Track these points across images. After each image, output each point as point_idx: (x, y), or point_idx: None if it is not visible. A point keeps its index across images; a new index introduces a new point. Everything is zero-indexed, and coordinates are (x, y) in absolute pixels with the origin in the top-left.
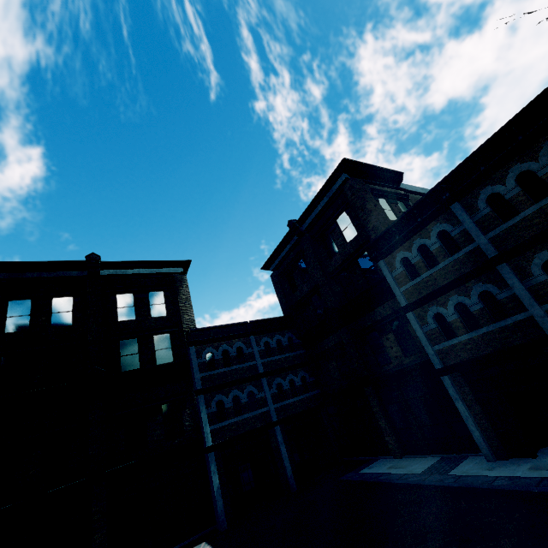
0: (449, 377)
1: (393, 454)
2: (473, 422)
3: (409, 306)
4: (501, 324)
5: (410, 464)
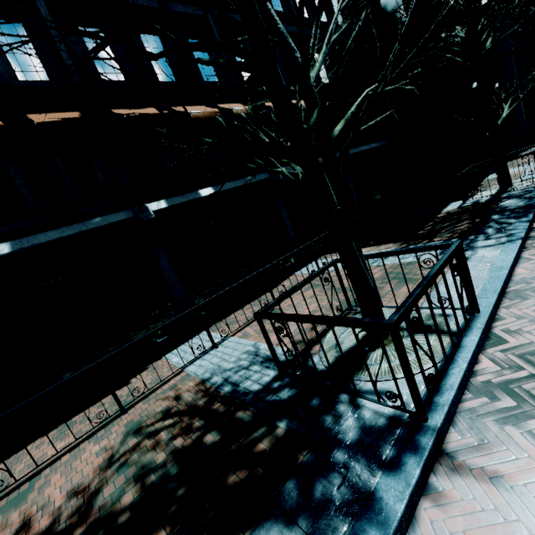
0: None
1: None
2: None
3: None
4: None
5: None
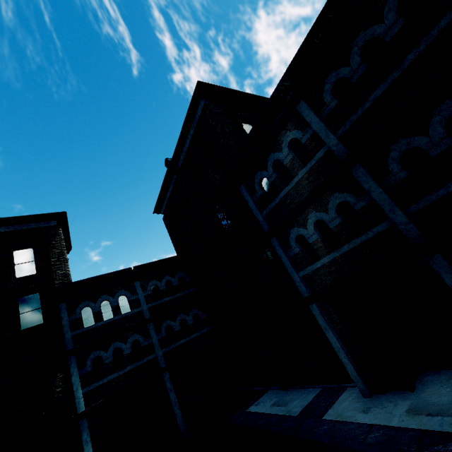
0: (317, 305)
1: (279, 385)
2: (345, 354)
3: (271, 231)
4: (362, 239)
5: (292, 399)
